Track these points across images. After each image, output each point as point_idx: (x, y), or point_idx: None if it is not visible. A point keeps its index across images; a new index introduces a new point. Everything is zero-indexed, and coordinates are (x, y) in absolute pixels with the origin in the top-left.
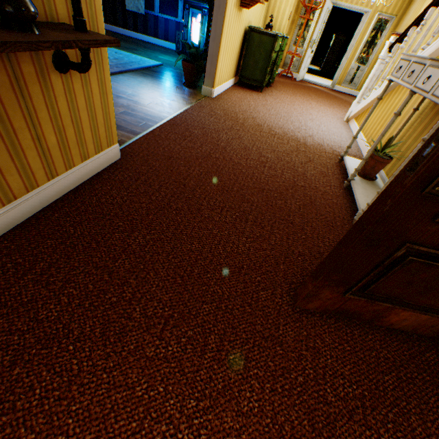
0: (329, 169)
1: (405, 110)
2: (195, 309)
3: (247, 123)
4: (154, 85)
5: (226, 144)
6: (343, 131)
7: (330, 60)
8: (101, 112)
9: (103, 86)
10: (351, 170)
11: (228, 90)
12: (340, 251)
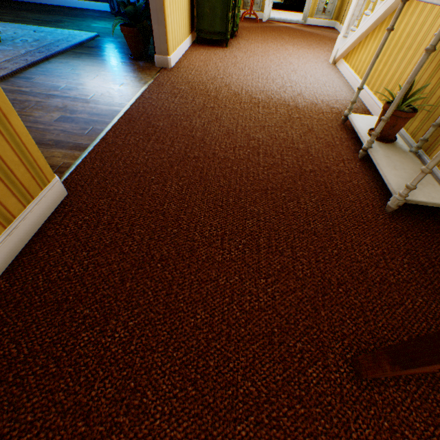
0: (334, 135)
1: (418, 38)
2: (227, 438)
3: (221, 94)
4: (94, 67)
5: (202, 133)
6: (334, 77)
7: None
8: (7, 146)
9: None
10: (363, 133)
11: (187, 53)
12: None
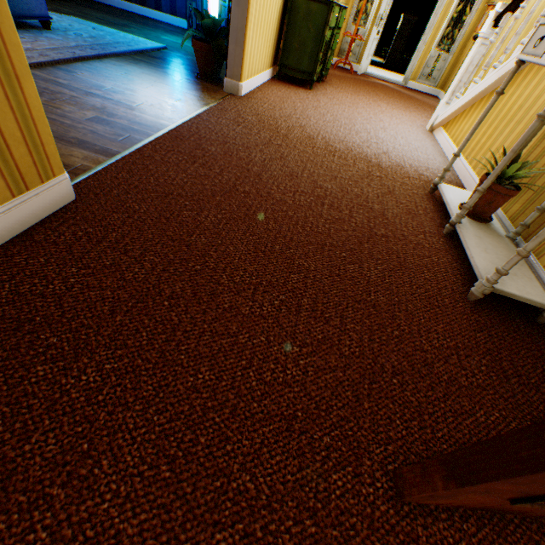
0: (418, 204)
1: (530, 112)
2: None
3: (293, 134)
4: (151, 77)
5: (260, 168)
6: (429, 144)
7: (397, 49)
8: (11, 115)
9: (5, 60)
10: (453, 206)
11: (264, 86)
12: (540, 457)
